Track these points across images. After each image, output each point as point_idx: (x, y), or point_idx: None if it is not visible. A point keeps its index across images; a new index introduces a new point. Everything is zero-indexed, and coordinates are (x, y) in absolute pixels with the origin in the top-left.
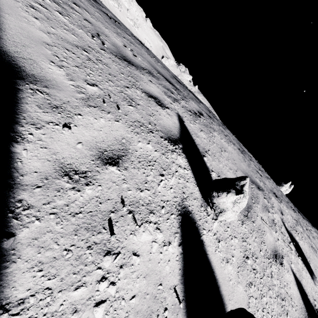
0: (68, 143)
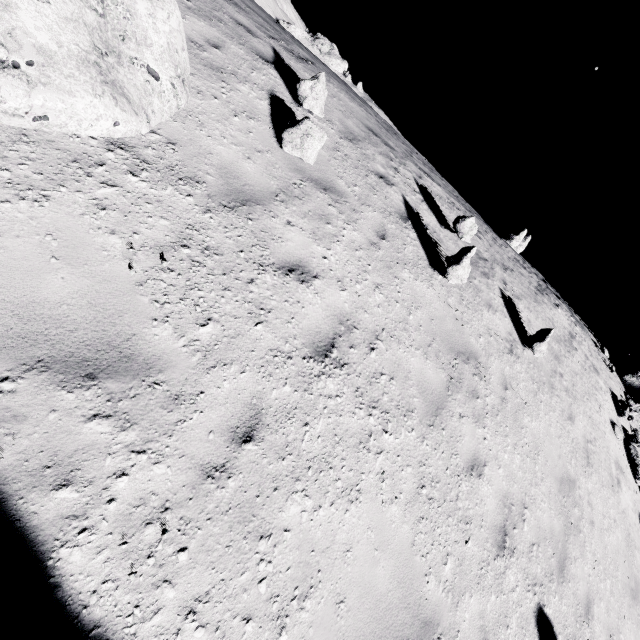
0: (188, 29)
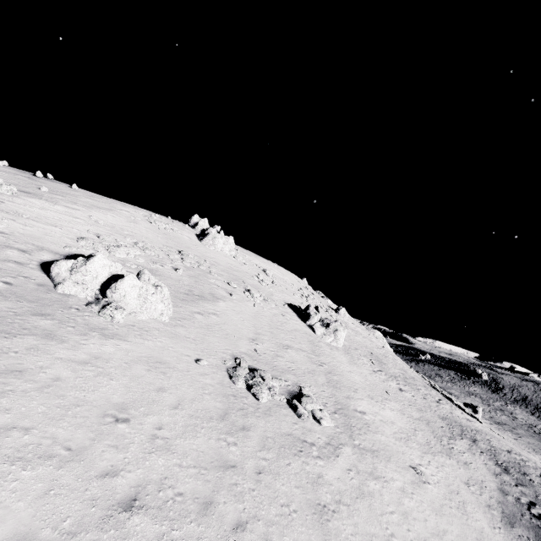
0: None
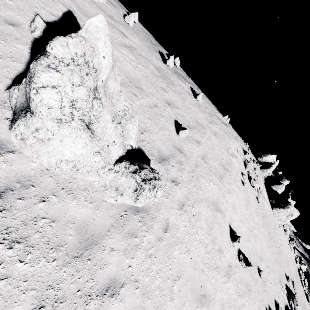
0: None
